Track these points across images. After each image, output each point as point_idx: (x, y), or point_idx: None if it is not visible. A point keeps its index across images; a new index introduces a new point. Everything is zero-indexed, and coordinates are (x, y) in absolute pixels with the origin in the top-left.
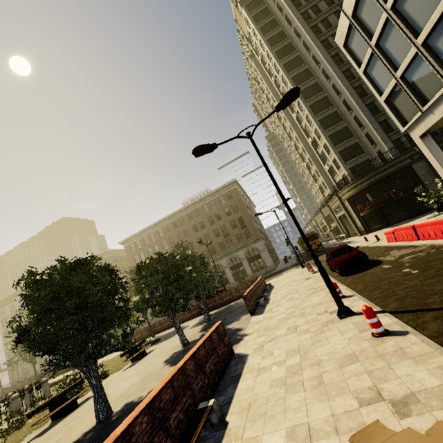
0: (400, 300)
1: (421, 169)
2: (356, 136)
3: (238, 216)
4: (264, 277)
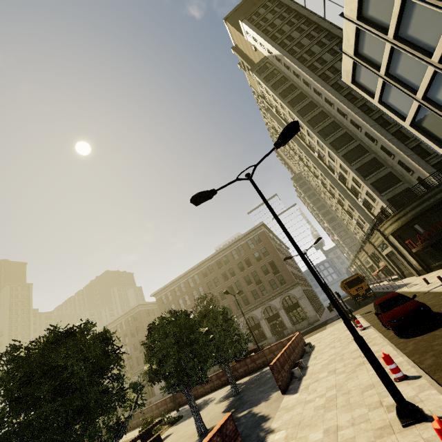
0: None
1: None
2: (387, 165)
3: (269, 260)
4: (306, 331)
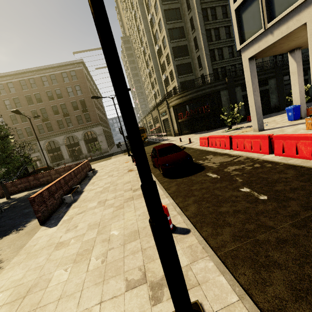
0: (308, 300)
1: (224, 96)
2: (191, 56)
3: (81, 98)
4: (96, 158)
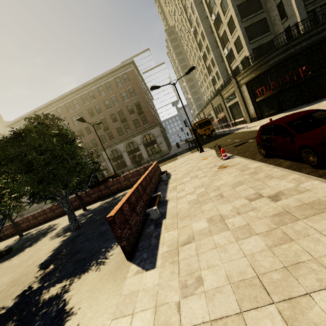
0: None
1: None
2: (265, 8)
3: (135, 101)
4: (159, 161)
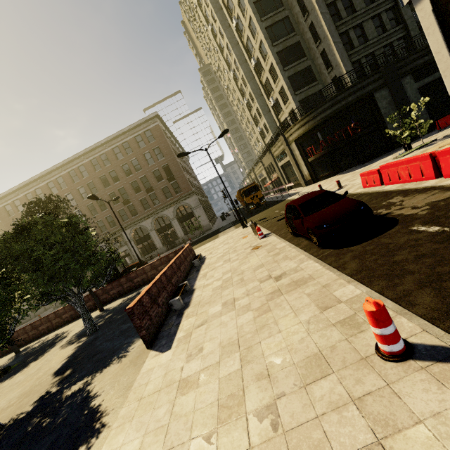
0: None
1: (383, 99)
2: (309, 56)
3: (163, 164)
4: (198, 240)
